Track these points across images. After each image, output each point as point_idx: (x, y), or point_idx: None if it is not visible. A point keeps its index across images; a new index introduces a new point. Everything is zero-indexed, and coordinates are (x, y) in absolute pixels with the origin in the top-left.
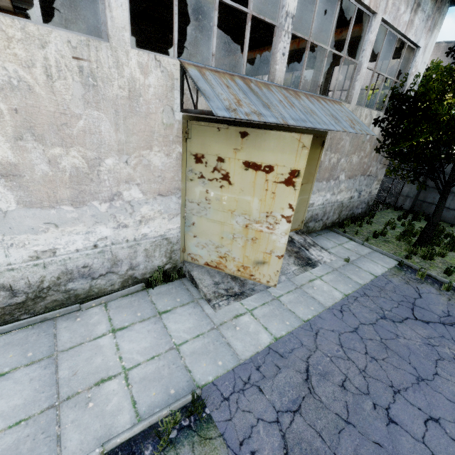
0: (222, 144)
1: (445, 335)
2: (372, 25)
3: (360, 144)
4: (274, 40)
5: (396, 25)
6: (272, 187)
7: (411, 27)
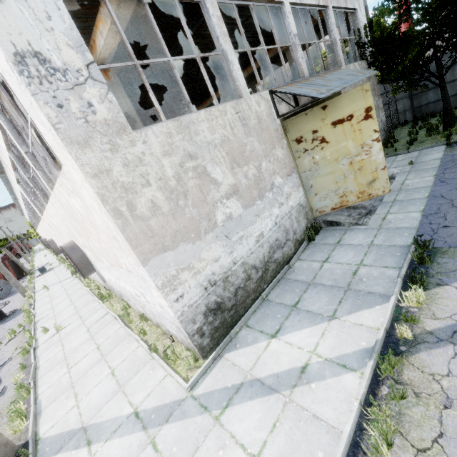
0: (312, 122)
1: None
2: (329, 14)
3: None
4: (293, 54)
5: (339, 5)
6: (357, 127)
7: (346, 1)
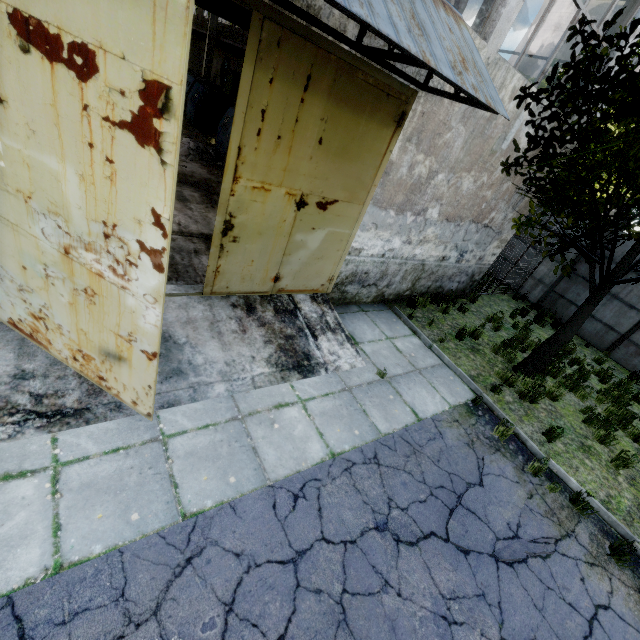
0: None
1: (489, 591)
2: None
3: (486, 155)
4: None
5: None
6: (103, 137)
7: None
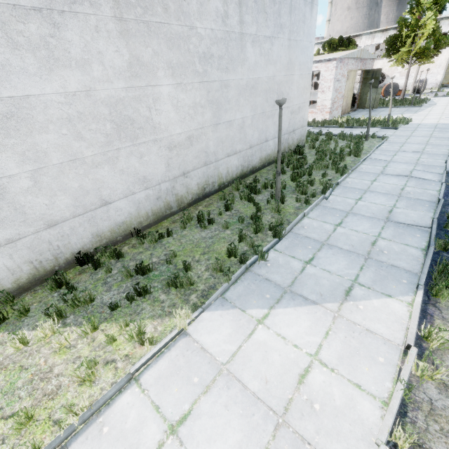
0: None
1: None
2: None
3: None
4: None
5: None
6: None
7: None
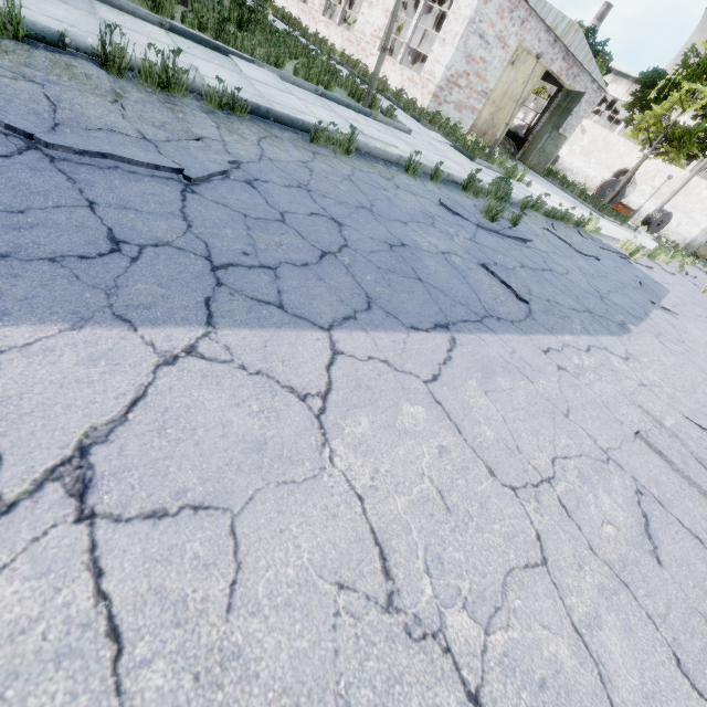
0: None
1: None
2: None
3: None
4: None
5: None
6: None
7: None
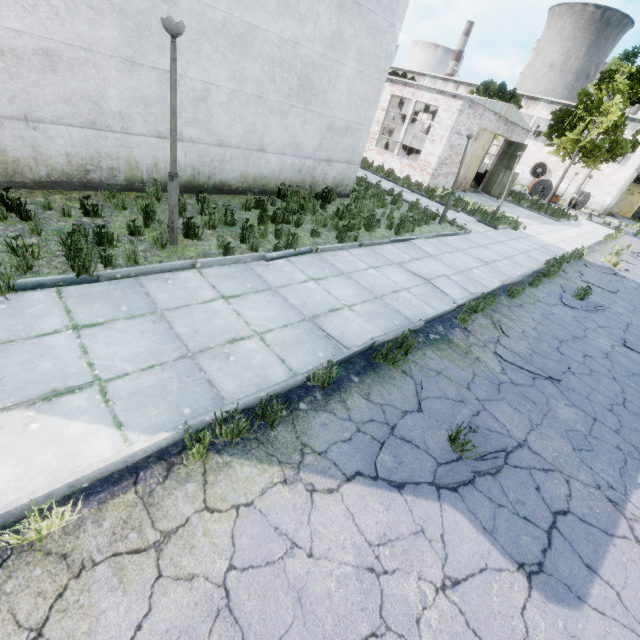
0: (636, 188)
1: None
2: None
3: None
4: None
5: None
6: None
7: None
